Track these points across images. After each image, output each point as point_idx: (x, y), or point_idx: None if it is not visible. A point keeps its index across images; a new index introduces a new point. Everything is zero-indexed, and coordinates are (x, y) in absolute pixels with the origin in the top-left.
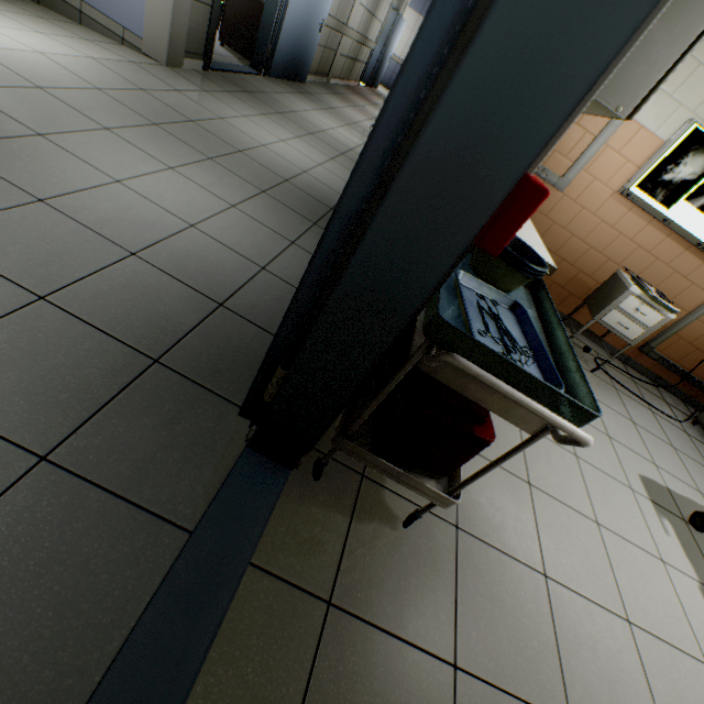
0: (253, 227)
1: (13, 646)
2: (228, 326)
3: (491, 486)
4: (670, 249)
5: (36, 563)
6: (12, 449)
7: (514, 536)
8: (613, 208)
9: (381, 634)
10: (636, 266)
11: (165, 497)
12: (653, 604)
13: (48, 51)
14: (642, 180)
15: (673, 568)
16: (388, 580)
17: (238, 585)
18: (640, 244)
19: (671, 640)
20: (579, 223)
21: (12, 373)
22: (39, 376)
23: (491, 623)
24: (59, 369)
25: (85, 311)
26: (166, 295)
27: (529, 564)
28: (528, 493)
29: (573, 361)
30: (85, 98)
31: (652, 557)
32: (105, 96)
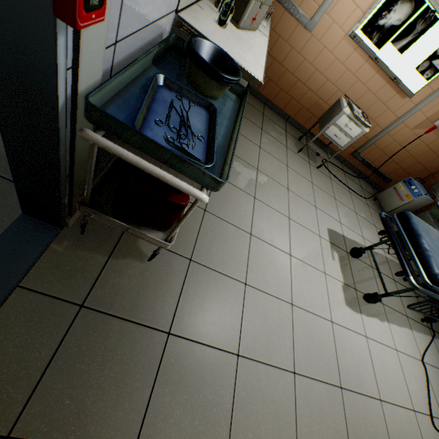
0: None
1: None
2: None
3: (222, 236)
4: (377, 82)
5: None
6: None
7: (230, 264)
8: (344, 48)
9: (119, 320)
10: (355, 95)
11: None
12: (311, 295)
13: None
14: (365, 25)
15: (330, 276)
16: (131, 291)
17: (3, 300)
18: (359, 78)
19: (315, 312)
20: (321, 60)
21: None
22: None
23: (200, 310)
24: None
25: None
26: None
27: (236, 278)
28: (248, 239)
29: (233, 146)
30: None
31: (319, 271)
32: None
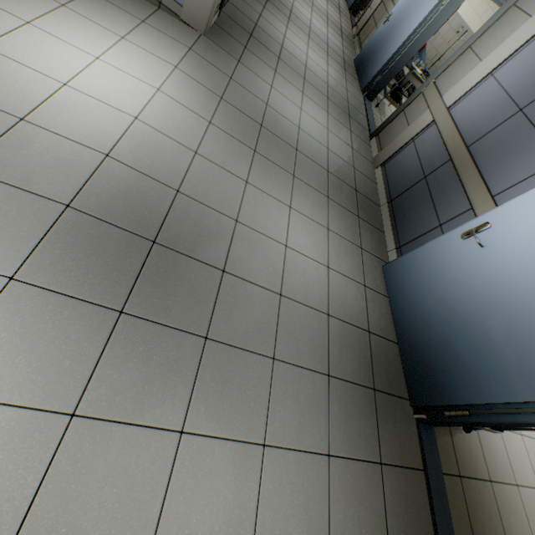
0: (343, 245)
1: (415, 532)
2: (378, 346)
3: None
4: None
5: (403, 504)
6: (373, 464)
7: None
8: None
9: (473, 480)
10: None
11: (411, 459)
12: None
13: (157, 79)
14: None
15: None
16: (467, 457)
17: (444, 485)
18: None
19: (531, 435)
20: None
21: (350, 428)
22: (356, 424)
23: (492, 458)
24: (358, 415)
25: (342, 374)
26: (353, 339)
27: None
28: None
29: None
30: (215, 145)
31: None
32: (217, 131)
